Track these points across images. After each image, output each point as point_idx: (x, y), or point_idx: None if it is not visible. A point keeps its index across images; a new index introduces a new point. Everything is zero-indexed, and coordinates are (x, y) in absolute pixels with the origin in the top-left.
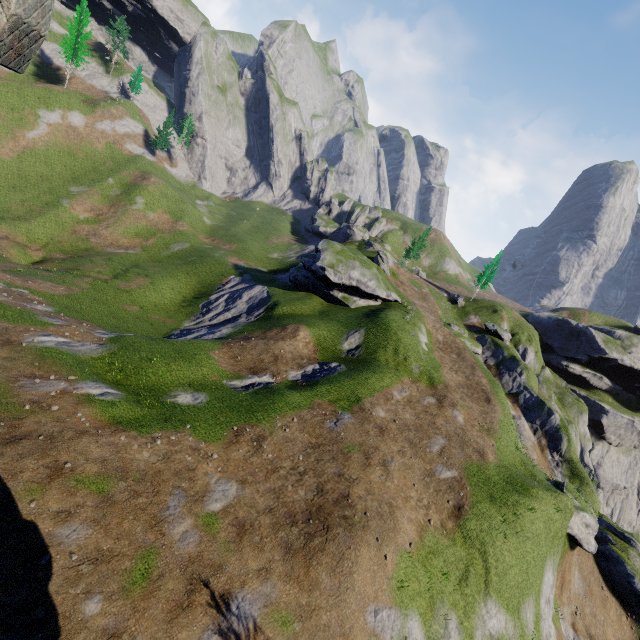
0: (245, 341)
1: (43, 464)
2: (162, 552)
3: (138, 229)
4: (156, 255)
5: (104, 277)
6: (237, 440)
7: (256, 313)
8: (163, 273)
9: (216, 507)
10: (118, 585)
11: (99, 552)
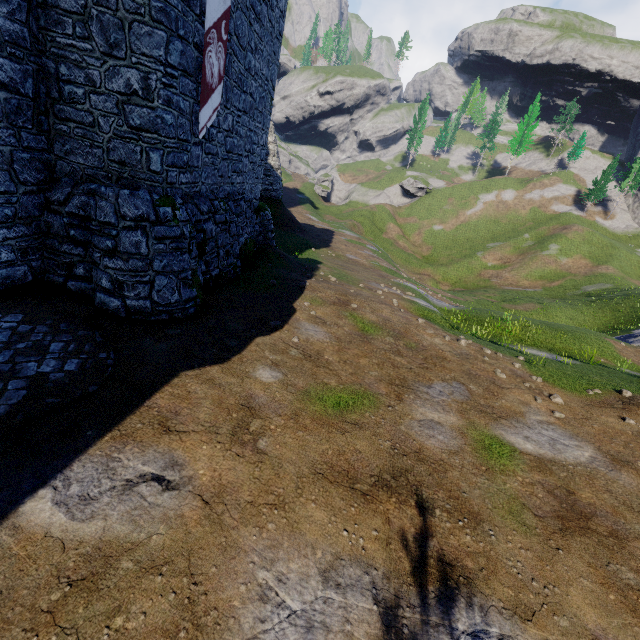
0: None
1: (337, 297)
2: (382, 410)
3: (543, 273)
4: (559, 294)
5: (491, 300)
6: (624, 407)
7: None
8: (562, 304)
9: (520, 444)
10: (304, 386)
11: (317, 355)
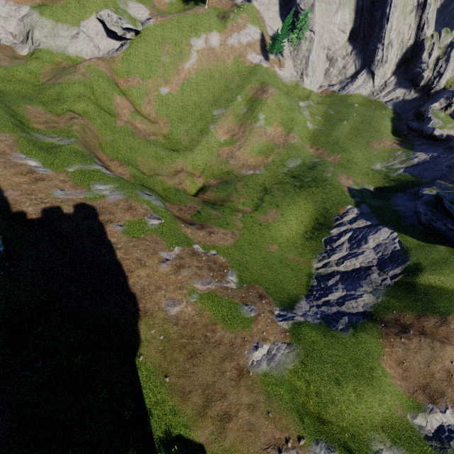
0: (404, 335)
1: None
2: None
3: (260, 146)
4: (276, 174)
5: (248, 209)
6: None
7: (391, 272)
8: (287, 200)
9: None
10: None
11: None
